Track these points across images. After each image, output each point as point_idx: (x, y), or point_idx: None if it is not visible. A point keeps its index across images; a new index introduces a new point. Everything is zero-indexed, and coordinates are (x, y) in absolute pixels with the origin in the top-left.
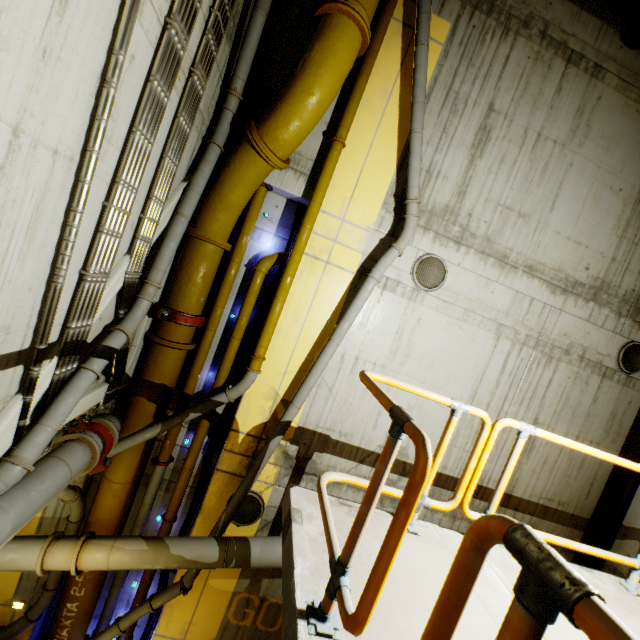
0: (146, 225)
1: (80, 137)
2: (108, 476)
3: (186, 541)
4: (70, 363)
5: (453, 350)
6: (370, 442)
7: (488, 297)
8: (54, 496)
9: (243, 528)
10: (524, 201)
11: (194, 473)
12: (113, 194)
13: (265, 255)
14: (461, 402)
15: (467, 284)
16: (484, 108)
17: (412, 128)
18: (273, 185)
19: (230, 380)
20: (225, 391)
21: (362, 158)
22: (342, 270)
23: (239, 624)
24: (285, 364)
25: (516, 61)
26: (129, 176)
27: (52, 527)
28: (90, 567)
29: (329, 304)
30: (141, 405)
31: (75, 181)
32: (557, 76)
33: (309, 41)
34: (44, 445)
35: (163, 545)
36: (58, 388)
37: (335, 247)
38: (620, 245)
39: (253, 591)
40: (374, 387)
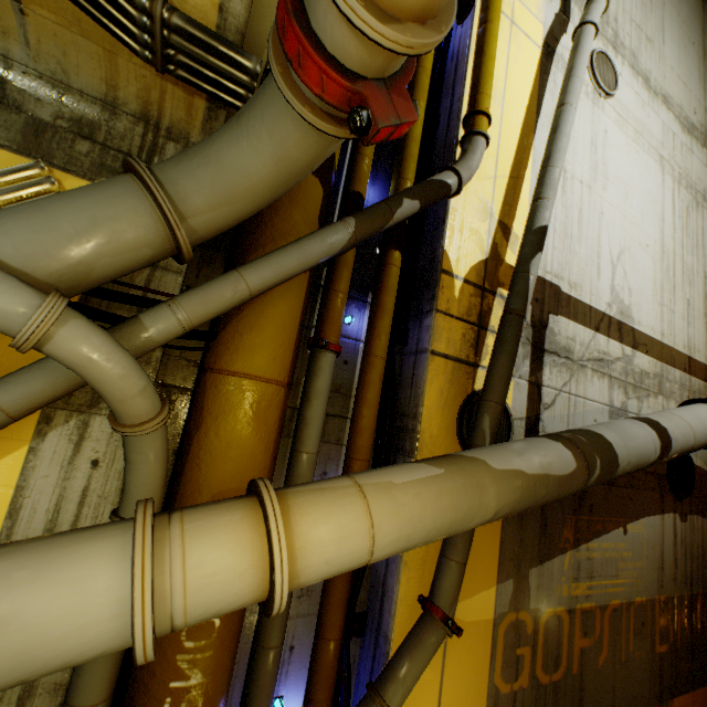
0: None
1: None
2: (231, 366)
3: (497, 447)
4: None
5: (637, 179)
6: (598, 299)
7: (647, 121)
8: None
9: None
10: (646, 25)
11: None
12: None
13: None
14: None
15: (630, 101)
16: None
17: None
18: None
19: None
20: (445, 170)
21: None
22: (528, 39)
23: (513, 691)
24: (492, 162)
25: None
26: None
27: None
28: (321, 563)
29: (524, 83)
30: None
31: None
32: None
33: None
34: None
35: (467, 460)
36: None
37: (515, 4)
38: (705, 97)
39: (521, 604)
40: None
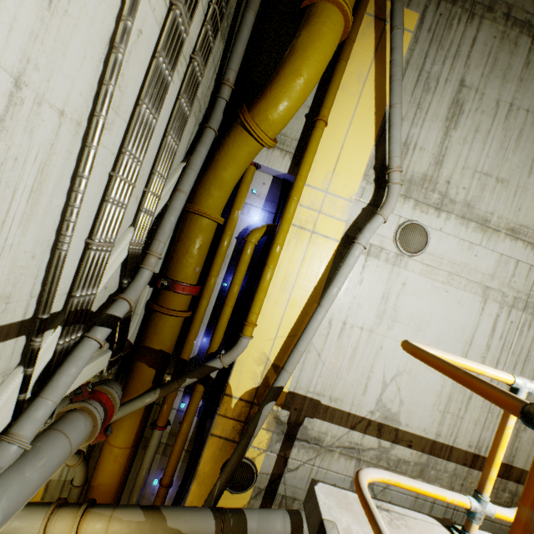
0: (149, 198)
1: (87, 102)
2: (110, 440)
3: (182, 512)
4: (74, 332)
5: (440, 313)
6: (360, 407)
7: (472, 260)
8: (52, 474)
9: (236, 495)
10: (501, 167)
11: (189, 436)
12: (119, 164)
13: (254, 228)
14: (524, 379)
15: (450, 248)
16: (455, 84)
17: (391, 103)
18: (261, 163)
19: (223, 345)
20: (219, 356)
21: (342, 135)
22: (327, 238)
23: None
24: (275, 329)
25: (483, 41)
26: (134, 148)
27: (57, 490)
28: None
29: (315, 271)
30: (141, 370)
31: (82, 147)
32: (524, 51)
33: (291, 38)
34: (43, 420)
35: (160, 516)
36: (61, 358)
37: (320, 217)
38: None
39: None
40: (451, 366)
